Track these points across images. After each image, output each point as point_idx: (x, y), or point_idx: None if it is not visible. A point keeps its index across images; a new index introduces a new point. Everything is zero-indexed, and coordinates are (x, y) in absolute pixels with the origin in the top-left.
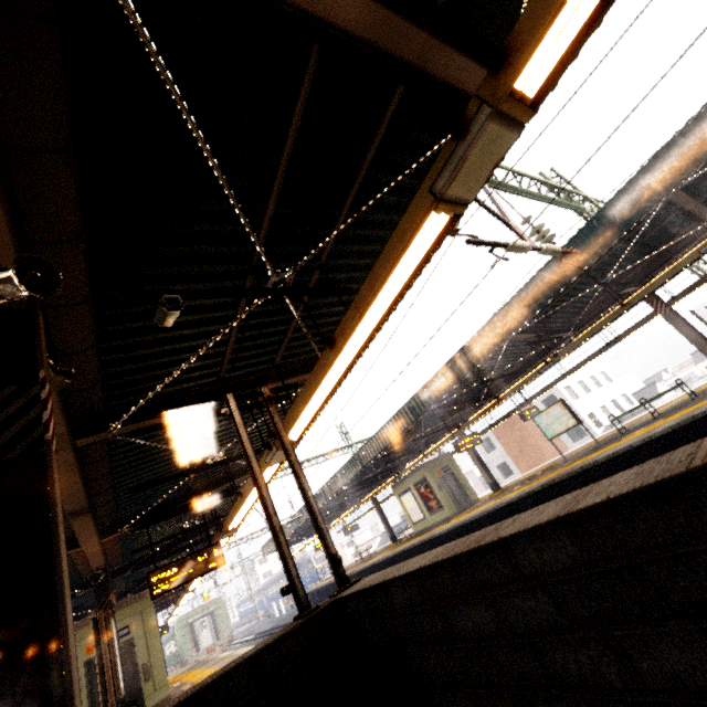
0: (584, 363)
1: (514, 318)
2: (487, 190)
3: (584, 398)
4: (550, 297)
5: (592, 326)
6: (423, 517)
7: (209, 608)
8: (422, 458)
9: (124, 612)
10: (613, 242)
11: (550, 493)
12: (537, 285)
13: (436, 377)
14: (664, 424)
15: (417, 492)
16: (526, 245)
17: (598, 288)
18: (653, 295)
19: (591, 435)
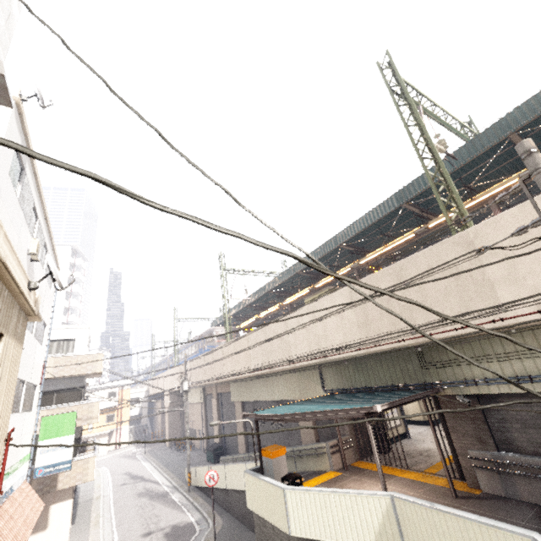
0: None
1: None
2: None
3: None
4: None
5: None
6: None
7: None
8: None
9: None
10: None
11: None
12: None
13: None
14: None
15: None
16: None
17: None
18: None
19: None
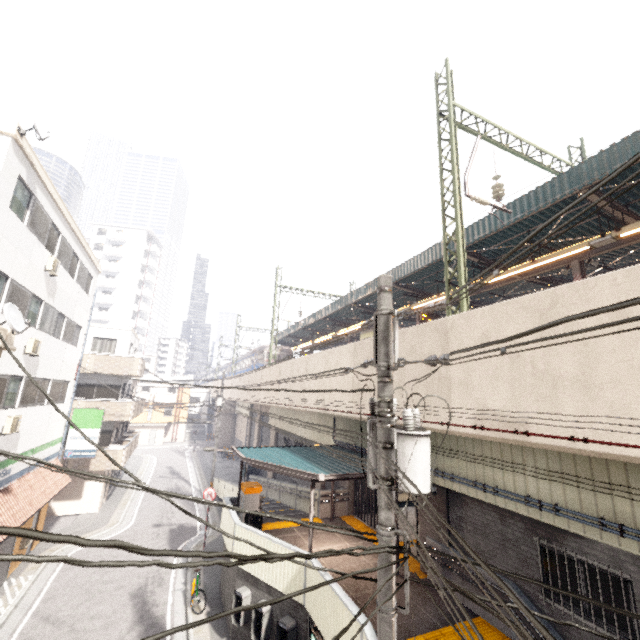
0: None
1: None
2: None
3: None
4: None
5: None
6: None
7: None
8: None
9: None
10: None
11: None
12: None
13: None
14: None
15: None
16: None
17: None
18: None
19: None
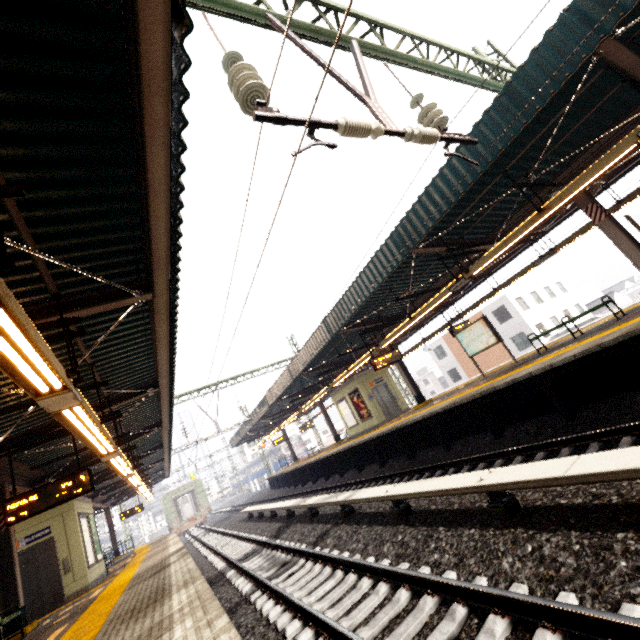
0: (517, 278)
1: (415, 229)
2: (356, 56)
3: (535, 308)
4: (451, 203)
5: (506, 237)
6: (356, 423)
7: (190, 487)
8: (347, 373)
9: (45, 515)
10: (522, 125)
11: (452, 415)
12: (438, 188)
13: (346, 295)
14: (572, 350)
15: (350, 401)
16: (374, 126)
17: (525, 192)
18: (589, 198)
19: (510, 354)
